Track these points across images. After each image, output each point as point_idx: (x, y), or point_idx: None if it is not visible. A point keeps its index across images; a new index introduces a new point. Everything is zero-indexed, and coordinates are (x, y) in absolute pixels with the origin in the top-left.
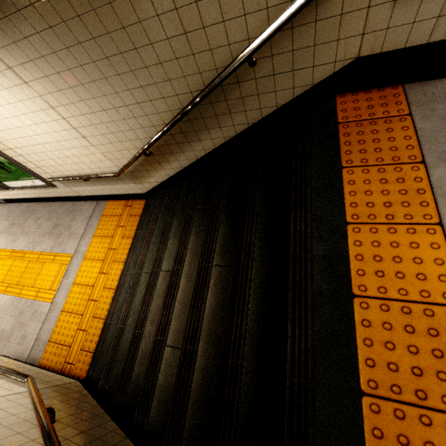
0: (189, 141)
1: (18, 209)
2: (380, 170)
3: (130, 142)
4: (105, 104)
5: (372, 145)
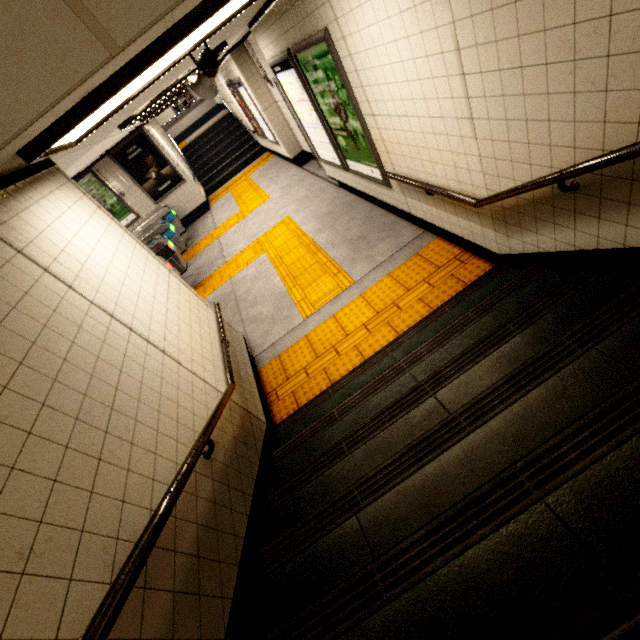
0: None
1: (344, 199)
2: None
3: (548, 149)
4: (560, 47)
5: None
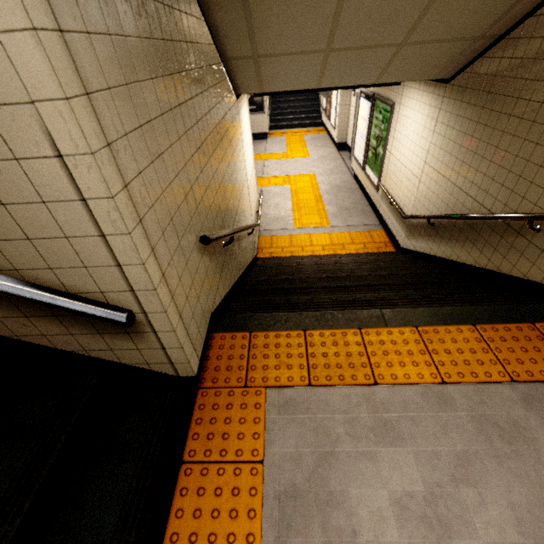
0: (457, 241)
1: (351, 184)
2: (485, 350)
3: (433, 207)
4: (448, 174)
5: (516, 346)
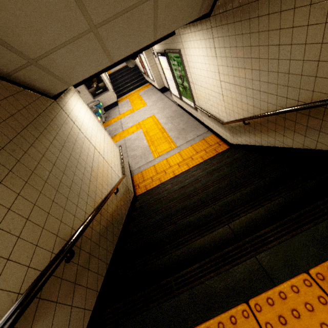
0: (276, 131)
1: (179, 111)
2: None
3: (242, 110)
4: (243, 83)
5: None
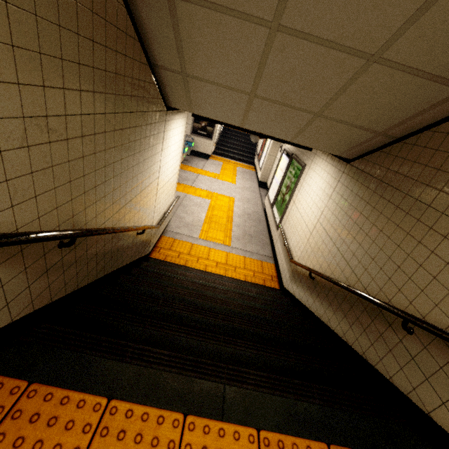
0: (331, 305)
1: (260, 216)
2: None
3: (317, 262)
4: (335, 238)
5: None
